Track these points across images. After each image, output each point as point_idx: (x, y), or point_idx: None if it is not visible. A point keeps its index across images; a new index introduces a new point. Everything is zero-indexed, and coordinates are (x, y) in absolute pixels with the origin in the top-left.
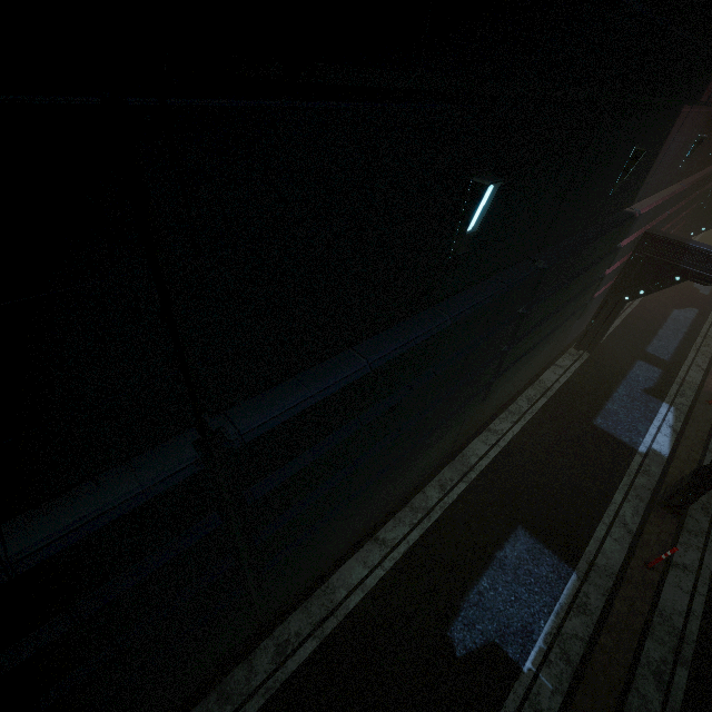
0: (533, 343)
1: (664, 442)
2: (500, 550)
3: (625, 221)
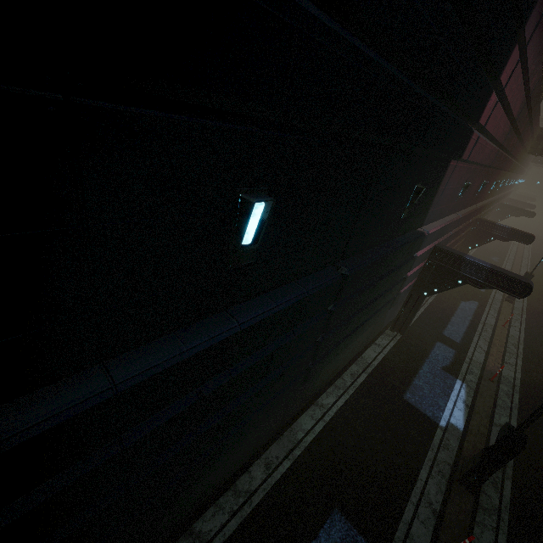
0: (348, 331)
1: (459, 416)
2: (315, 539)
3: (417, 238)
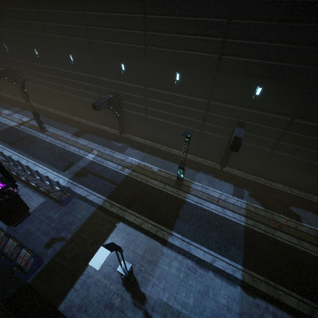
0: None
1: None
2: None
3: None
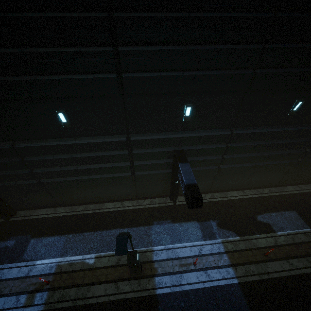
0: None
1: None
2: (283, 211)
3: None
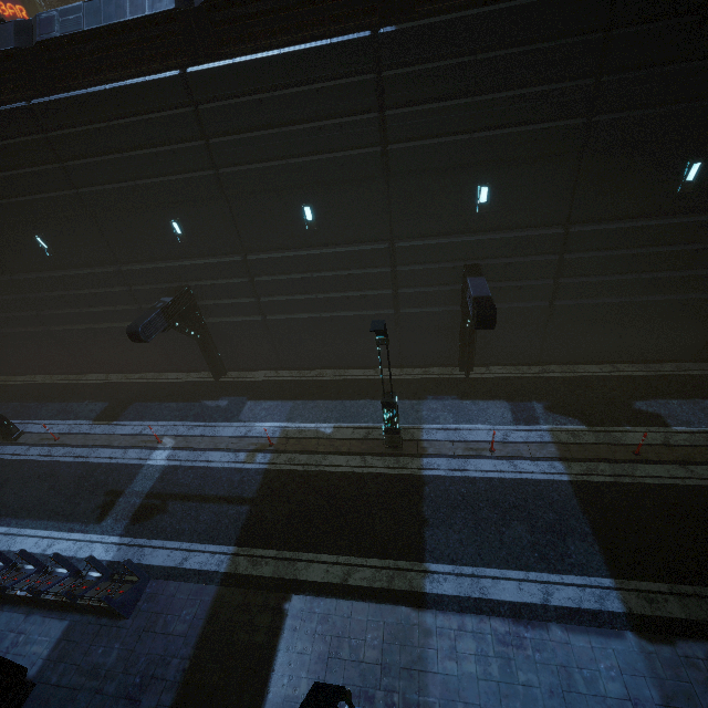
0: None
1: None
2: (700, 399)
3: None
